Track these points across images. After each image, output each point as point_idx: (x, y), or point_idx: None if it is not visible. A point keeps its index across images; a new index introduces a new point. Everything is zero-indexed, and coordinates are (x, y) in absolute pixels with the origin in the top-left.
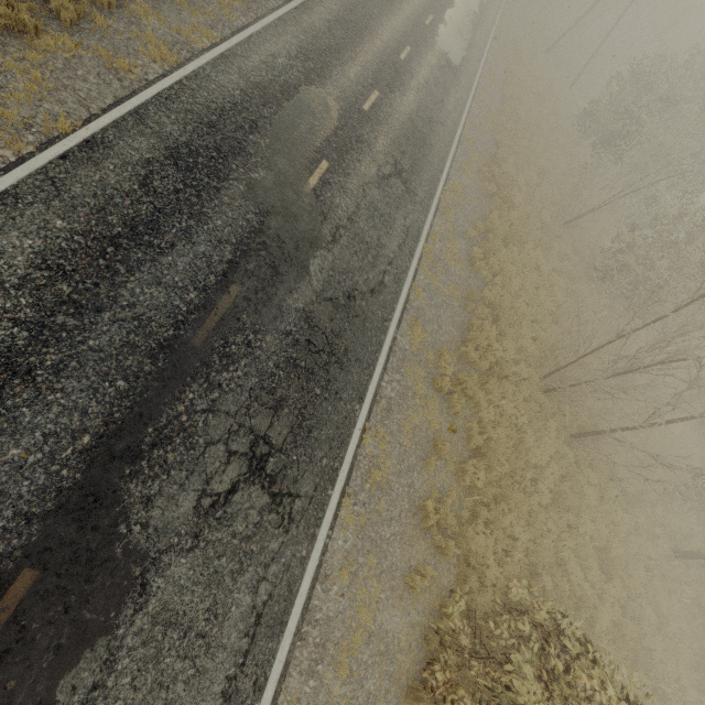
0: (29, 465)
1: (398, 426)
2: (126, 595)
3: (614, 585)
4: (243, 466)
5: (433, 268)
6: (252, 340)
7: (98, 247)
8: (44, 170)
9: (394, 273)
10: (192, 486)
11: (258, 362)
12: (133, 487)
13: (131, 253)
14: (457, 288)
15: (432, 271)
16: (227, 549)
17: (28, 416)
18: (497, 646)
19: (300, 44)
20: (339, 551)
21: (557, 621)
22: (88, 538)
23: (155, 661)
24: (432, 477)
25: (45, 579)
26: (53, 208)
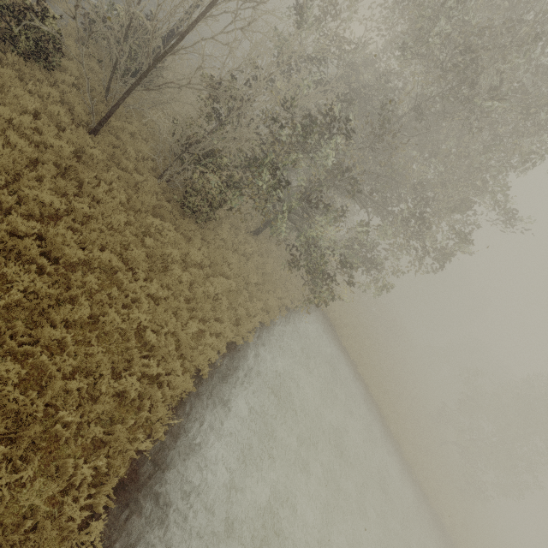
0: None
1: None
2: None
3: None
4: None
5: None
6: None
7: None
8: None
9: None
10: None
11: None
12: None
13: None
14: None
15: None
16: None
17: None
18: None
19: None
20: None
21: None
22: None
23: None
24: None
25: None
26: None
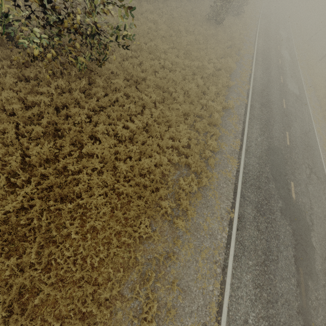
0: None
1: None
2: None
3: None
4: None
5: None
6: (317, 296)
7: (262, 269)
8: (236, 238)
9: None
10: None
11: (323, 307)
12: None
13: (270, 267)
14: None
15: None
16: None
17: None
18: None
19: (259, 126)
20: None
21: None
22: None
23: None
24: None
25: None
26: (246, 256)
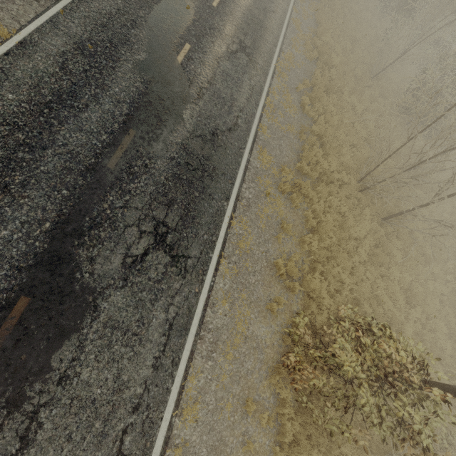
0: (14, 240)
1: (255, 216)
2: (85, 311)
3: (415, 310)
4: (151, 239)
5: (274, 113)
6: (148, 164)
7: (38, 110)
8: None
9: (245, 117)
10: (118, 251)
11: (153, 177)
12: (81, 252)
13: (60, 113)
14: (292, 125)
15: (273, 115)
16: (146, 287)
17: (9, 212)
18: (329, 340)
19: None
20: (221, 290)
21: (369, 323)
22: (57, 280)
23: (108, 347)
24: (281, 246)
25: (35, 302)
26: (5, 87)
